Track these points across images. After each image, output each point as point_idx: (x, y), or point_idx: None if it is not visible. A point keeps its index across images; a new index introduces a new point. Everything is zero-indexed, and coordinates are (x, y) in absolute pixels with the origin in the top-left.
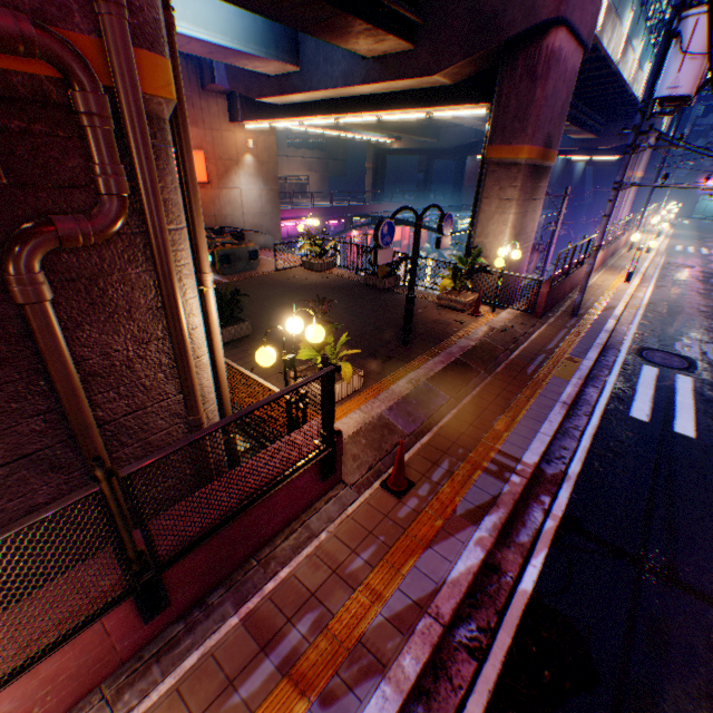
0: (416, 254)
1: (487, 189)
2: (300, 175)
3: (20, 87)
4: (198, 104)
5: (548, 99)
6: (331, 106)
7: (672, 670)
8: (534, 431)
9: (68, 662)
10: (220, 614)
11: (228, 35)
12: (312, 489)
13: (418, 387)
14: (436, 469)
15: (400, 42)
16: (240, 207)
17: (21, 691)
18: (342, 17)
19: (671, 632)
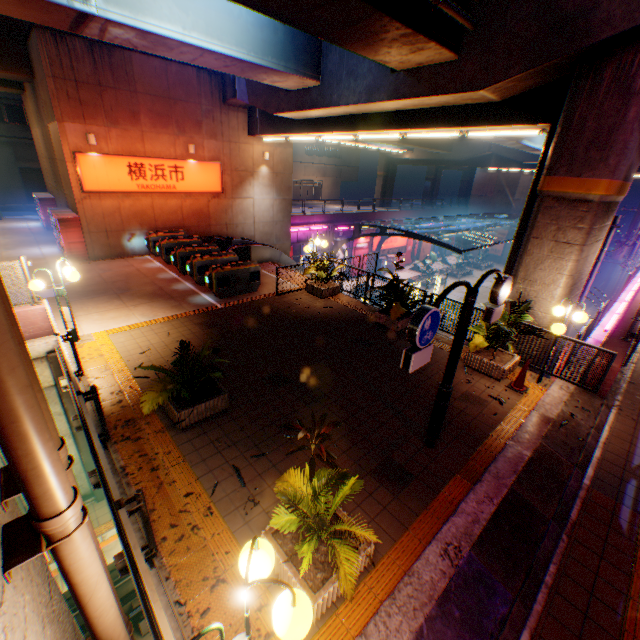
0: (460, 338)
1: (538, 227)
2: (314, 179)
3: None
4: (218, 117)
5: None
6: (350, 122)
7: None
8: None
9: None
10: None
11: (244, 46)
12: None
13: (459, 567)
14: None
15: (442, 51)
16: (251, 216)
17: None
18: (376, 17)
19: None
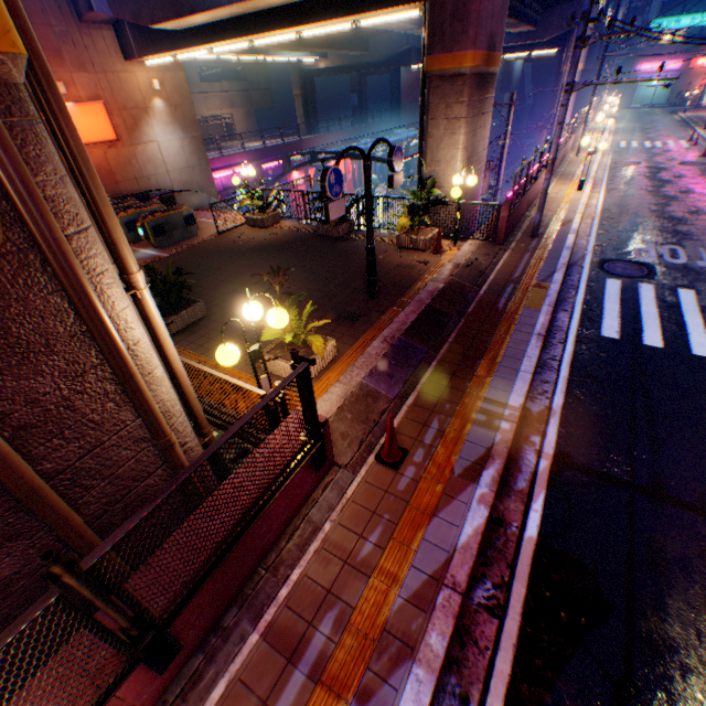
0: (369, 200)
1: (432, 109)
2: (222, 114)
3: None
4: (80, 40)
5: None
6: (241, 25)
7: (672, 584)
8: (515, 371)
9: None
10: (238, 635)
11: None
12: (307, 483)
13: (394, 345)
14: (427, 431)
15: None
16: (162, 164)
17: None
18: None
19: (666, 548)
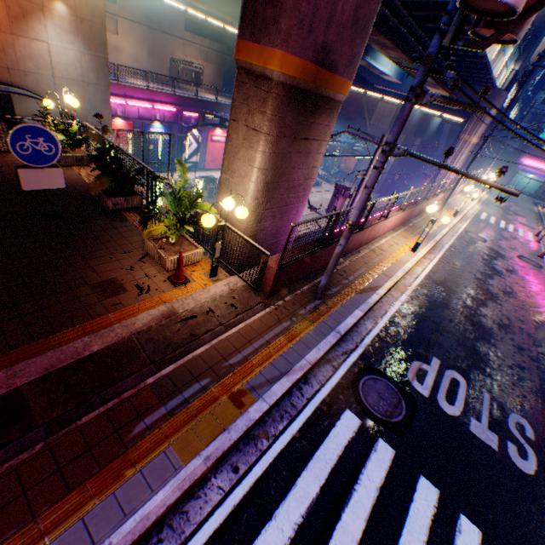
0: None
1: (236, 108)
2: (195, 62)
3: None
4: None
5: None
6: None
7: None
8: None
9: None
10: None
11: None
12: None
13: None
14: None
15: None
16: (48, 66)
17: None
18: None
19: None
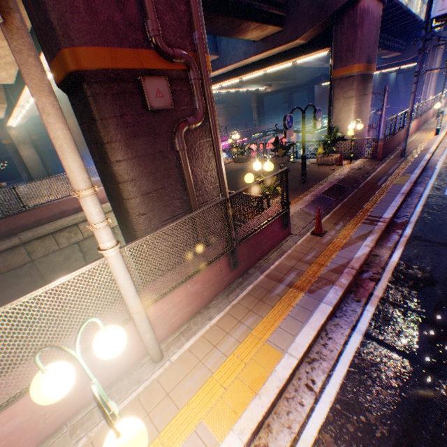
0: (304, 132)
1: (335, 95)
2: None
3: (174, 75)
4: None
5: (365, 36)
6: (237, 72)
7: None
8: (386, 206)
9: (212, 277)
10: (255, 275)
11: None
12: (279, 234)
13: (317, 197)
14: (336, 226)
15: (274, 28)
16: None
17: (202, 281)
18: (245, 23)
19: None
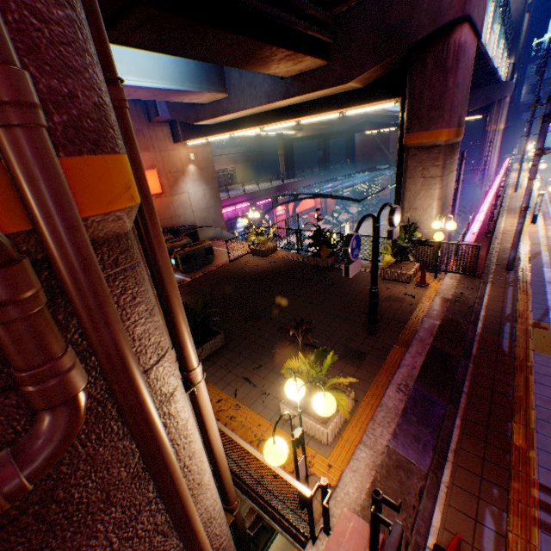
0: (376, 253)
1: (410, 170)
2: (228, 168)
3: None
4: (147, 133)
5: (459, 86)
6: (256, 119)
7: None
8: None
9: None
10: None
11: (167, 79)
12: None
13: (409, 394)
14: (482, 532)
15: (315, 61)
16: (189, 207)
17: None
18: (267, 48)
19: None
